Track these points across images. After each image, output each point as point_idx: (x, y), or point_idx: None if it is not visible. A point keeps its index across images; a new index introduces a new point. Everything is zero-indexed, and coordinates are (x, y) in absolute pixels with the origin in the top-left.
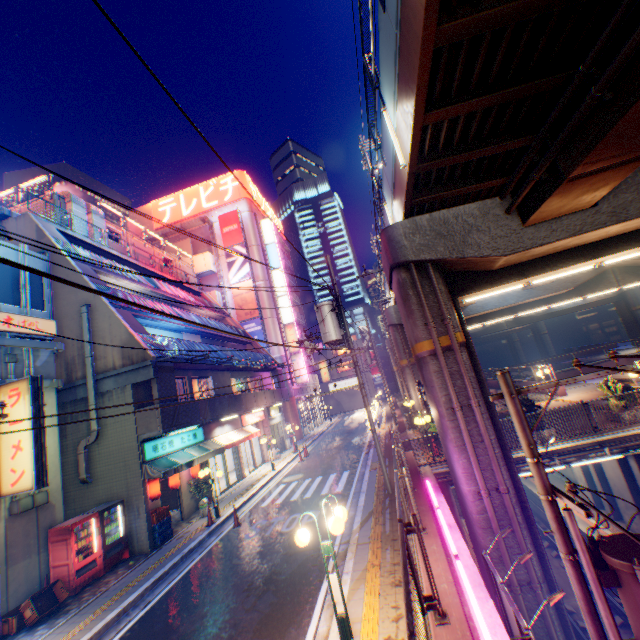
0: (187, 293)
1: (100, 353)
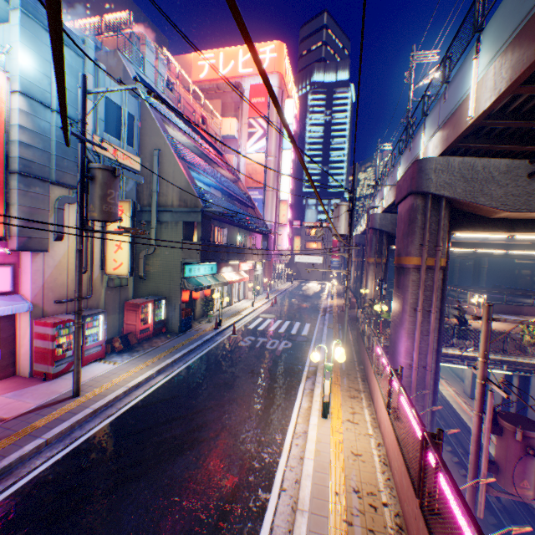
0: (215, 153)
1: (163, 191)
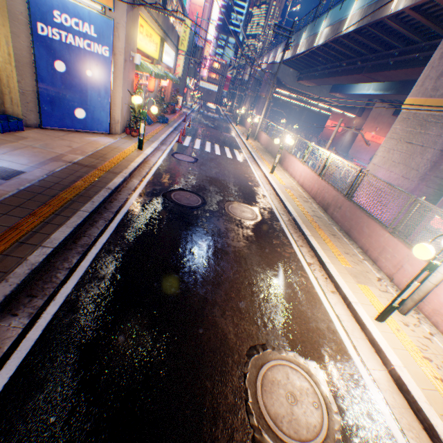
0: None
1: None
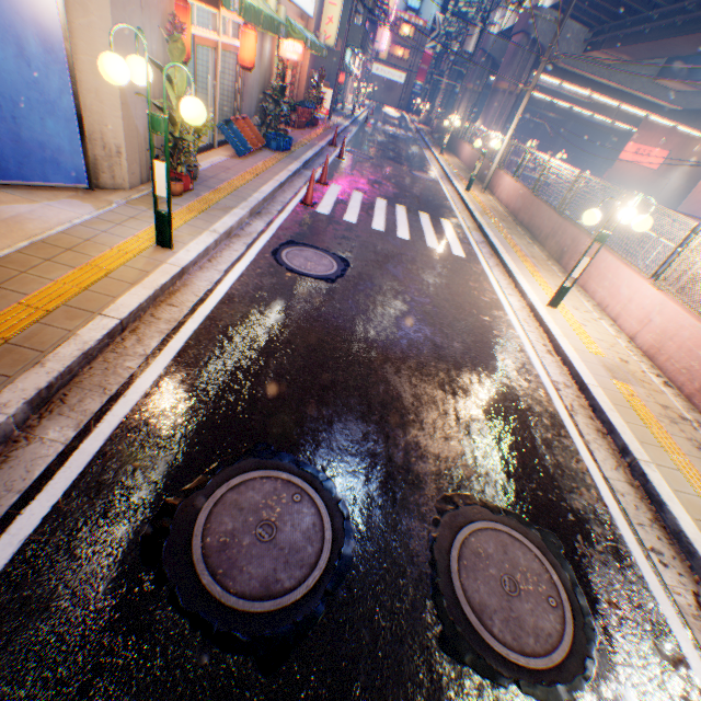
0: None
1: None
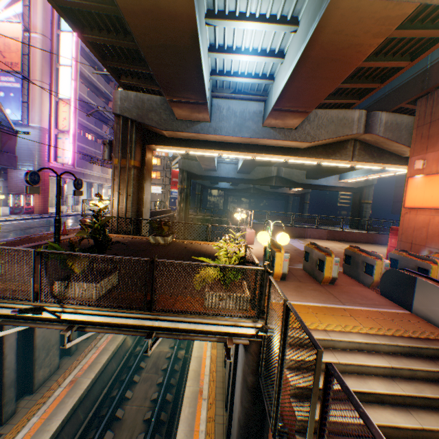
0: None
1: None
